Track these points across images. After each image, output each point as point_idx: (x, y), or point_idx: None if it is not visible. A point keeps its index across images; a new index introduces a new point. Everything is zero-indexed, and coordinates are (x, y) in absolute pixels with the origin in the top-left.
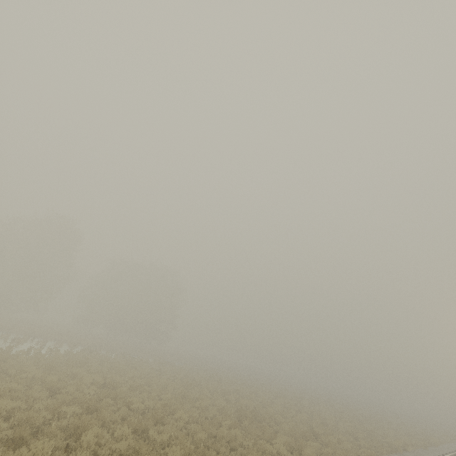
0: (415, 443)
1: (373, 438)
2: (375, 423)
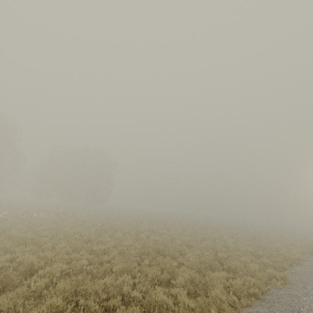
0: (303, 251)
1: (272, 254)
2: (264, 239)
